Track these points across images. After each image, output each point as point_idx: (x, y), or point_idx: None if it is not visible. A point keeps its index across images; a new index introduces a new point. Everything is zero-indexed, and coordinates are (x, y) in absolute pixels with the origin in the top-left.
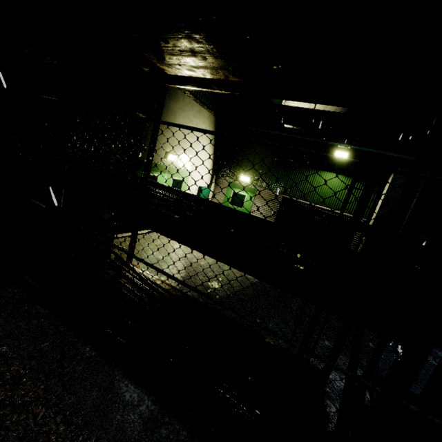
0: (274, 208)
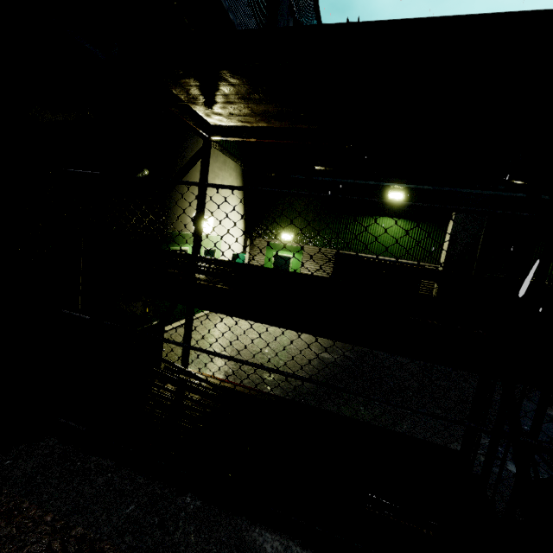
0: (328, 268)
